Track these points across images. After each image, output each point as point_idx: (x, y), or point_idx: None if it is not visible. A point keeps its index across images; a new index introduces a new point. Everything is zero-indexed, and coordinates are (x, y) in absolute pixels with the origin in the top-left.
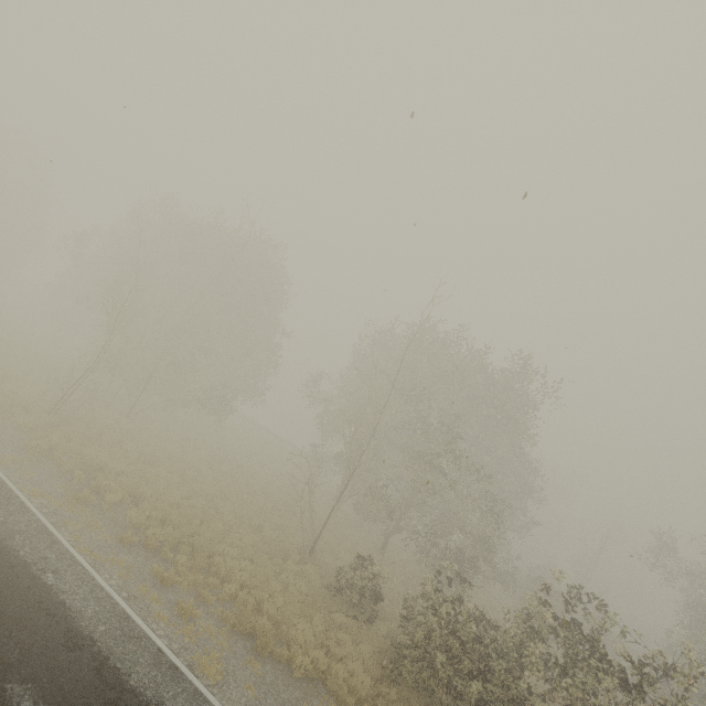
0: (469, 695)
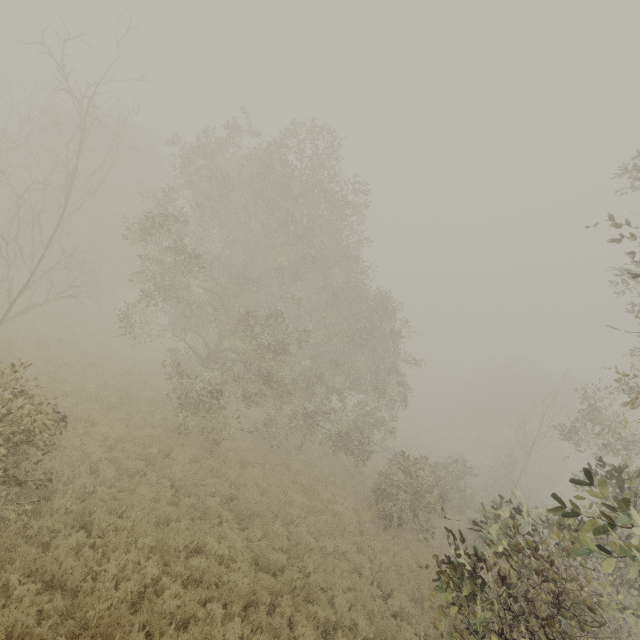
0: None
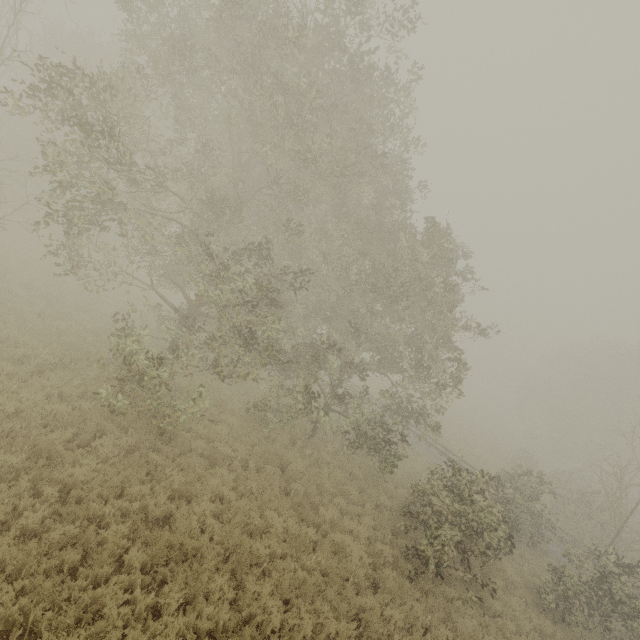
0: None
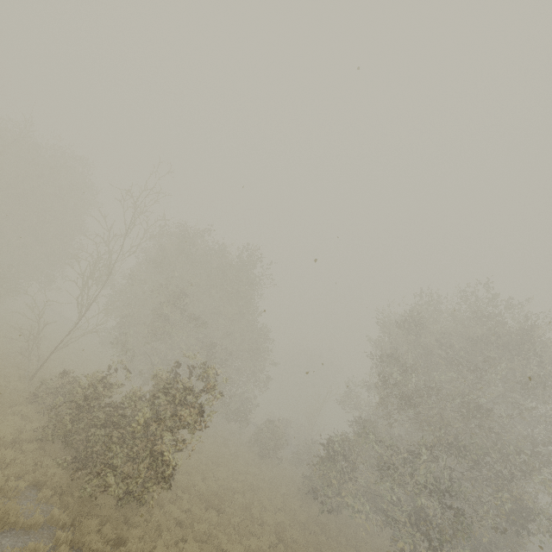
0: (90, 436)
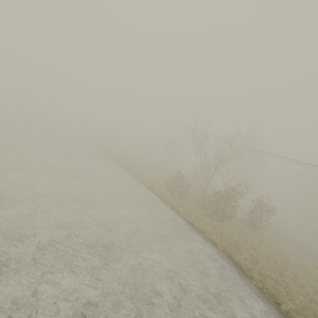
0: None
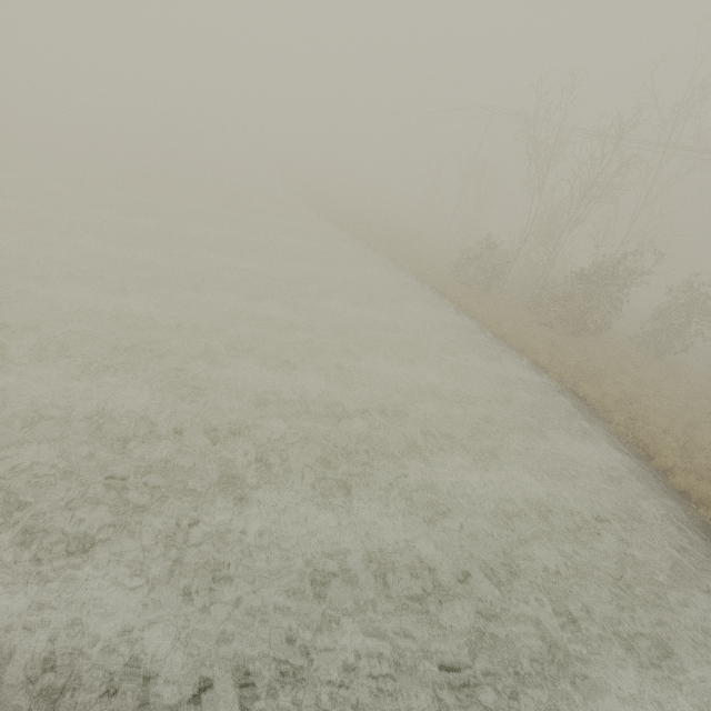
0: None
